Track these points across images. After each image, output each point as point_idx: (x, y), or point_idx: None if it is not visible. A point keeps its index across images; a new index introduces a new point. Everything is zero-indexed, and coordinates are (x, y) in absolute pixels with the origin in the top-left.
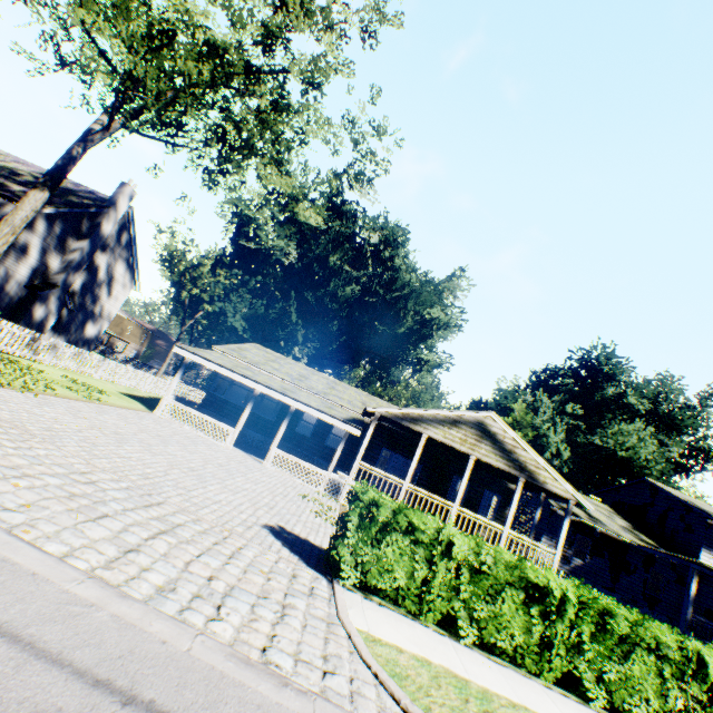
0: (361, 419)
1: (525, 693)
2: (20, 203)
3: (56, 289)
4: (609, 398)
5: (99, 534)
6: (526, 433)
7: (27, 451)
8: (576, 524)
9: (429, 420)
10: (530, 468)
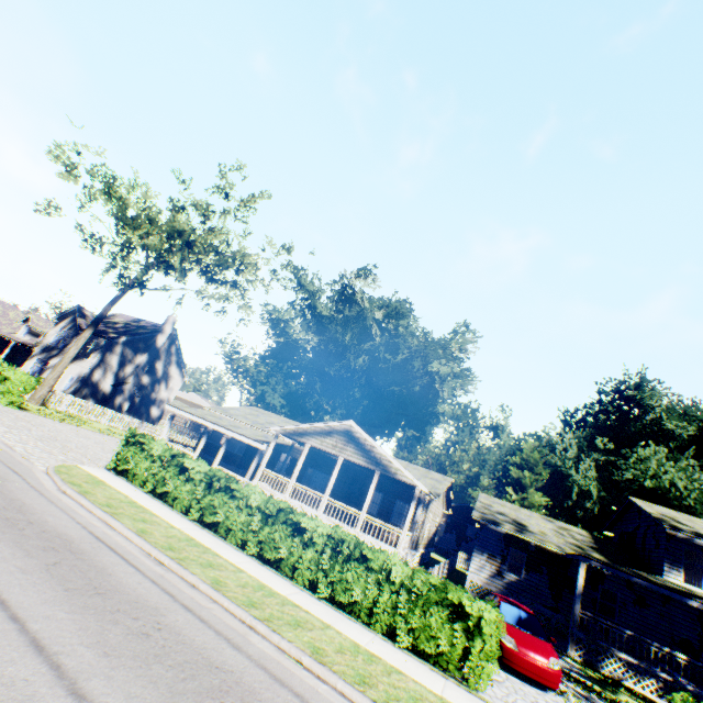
0: (291, 445)
1: (142, 499)
2: (81, 336)
3: (128, 384)
4: (643, 426)
5: (5, 429)
6: (539, 472)
7: (15, 421)
8: (508, 537)
9: (311, 433)
10: (385, 462)
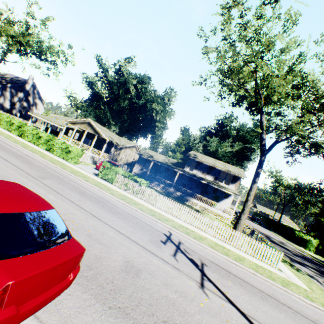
0: (77, 129)
1: None
2: None
3: (17, 106)
4: (222, 132)
5: None
6: (182, 147)
7: None
8: (146, 159)
9: (78, 123)
10: (99, 132)
